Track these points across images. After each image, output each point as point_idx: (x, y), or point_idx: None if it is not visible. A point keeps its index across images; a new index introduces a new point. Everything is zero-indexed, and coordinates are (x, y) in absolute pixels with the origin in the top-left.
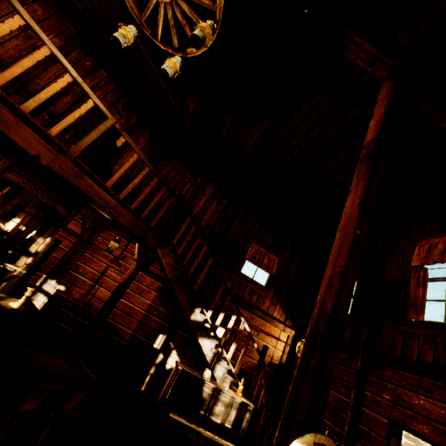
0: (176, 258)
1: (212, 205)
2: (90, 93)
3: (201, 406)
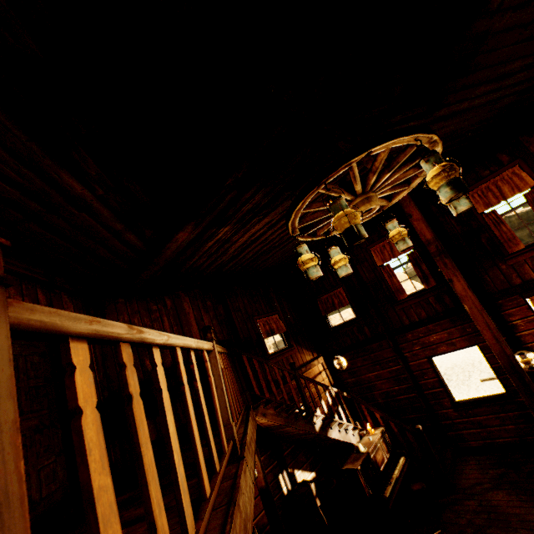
0: (273, 403)
1: (204, 319)
2: (201, 344)
3: (378, 467)
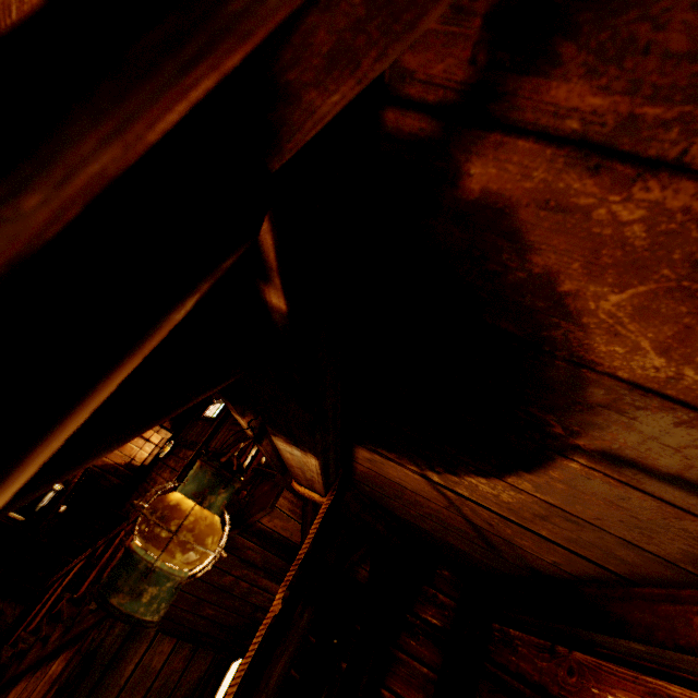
0: None
1: None
2: None
3: None
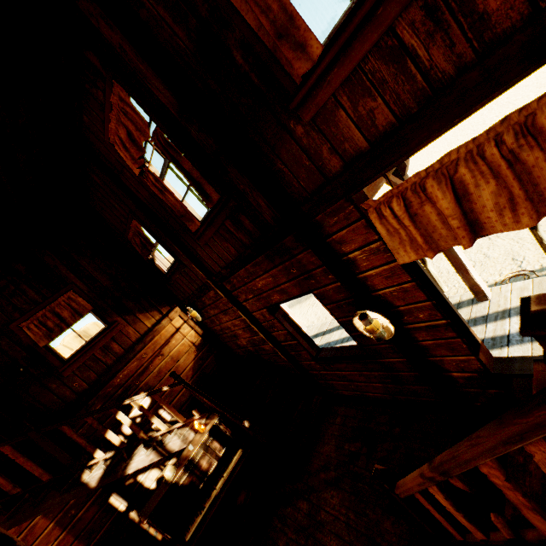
0: None
1: None
2: None
3: (196, 486)
